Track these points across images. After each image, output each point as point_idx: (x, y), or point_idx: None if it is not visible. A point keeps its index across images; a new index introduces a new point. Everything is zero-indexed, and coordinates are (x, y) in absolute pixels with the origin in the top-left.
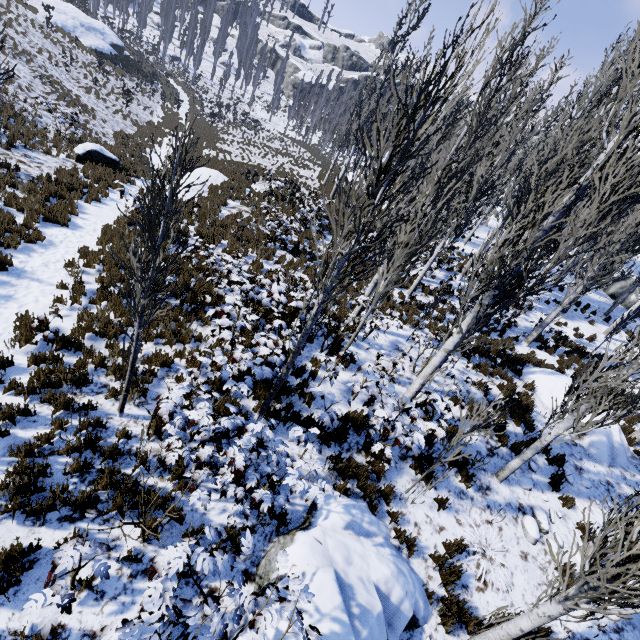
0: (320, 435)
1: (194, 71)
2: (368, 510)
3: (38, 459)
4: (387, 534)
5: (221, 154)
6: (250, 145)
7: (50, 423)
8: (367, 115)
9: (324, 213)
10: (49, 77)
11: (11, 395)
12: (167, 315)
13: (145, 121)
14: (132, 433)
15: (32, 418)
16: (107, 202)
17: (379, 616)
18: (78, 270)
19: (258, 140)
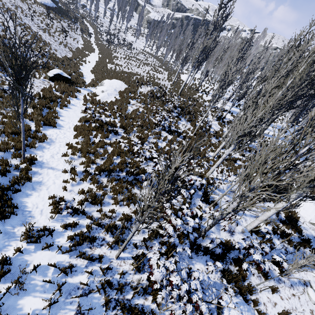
0: (221, 266)
1: (95, 14)
2: (244, 302)
3: (84, 297)
4: (254, 313)
5: (117, 66)
6: (129, 59)
7: (84, 271)
8: (202, 50)
9: (177, 104)
10: (24, 24)
11: (59, 253)
12: (122, 186)
13: (75, 47)
14: (124, 270)
15: (74, 269)
16: (70, 106)
17: None
18: (68, 157)
19: (132, 55)
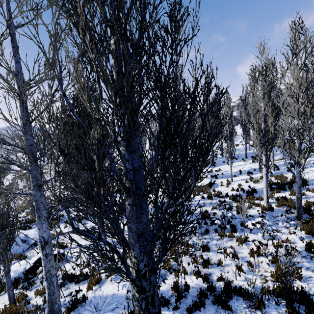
0: None
1: None
2: None
3: None
4: None
5: None
6: None
7: None
8: None
9: None
10: None
11: None
12: None
13: None
14: None
15: None
16: None
17: (22, 236)
18: None
19: None
